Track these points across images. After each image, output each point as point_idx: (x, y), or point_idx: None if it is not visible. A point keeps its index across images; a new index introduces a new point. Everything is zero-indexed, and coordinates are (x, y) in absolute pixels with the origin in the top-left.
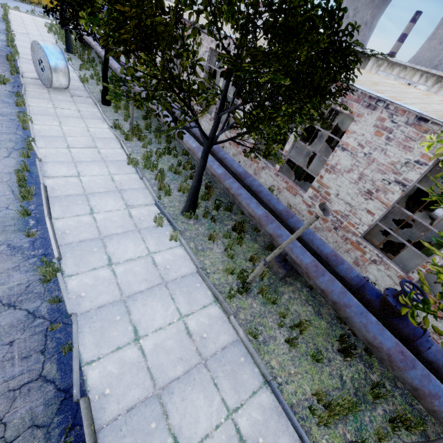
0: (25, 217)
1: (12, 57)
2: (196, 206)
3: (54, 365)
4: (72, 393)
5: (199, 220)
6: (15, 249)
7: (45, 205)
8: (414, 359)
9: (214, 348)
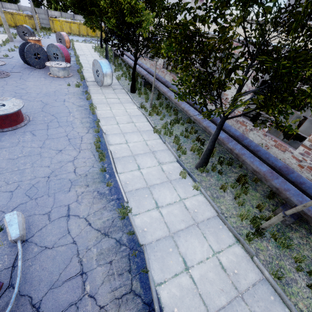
0: (103, 172)
1: (80, 70)
2: (208, 163)
3: (138, 282)
4: (153, 307)
5: (209, 173)
6: (102, 194)
7: (113, 164)
8: None
9: (246, 284)
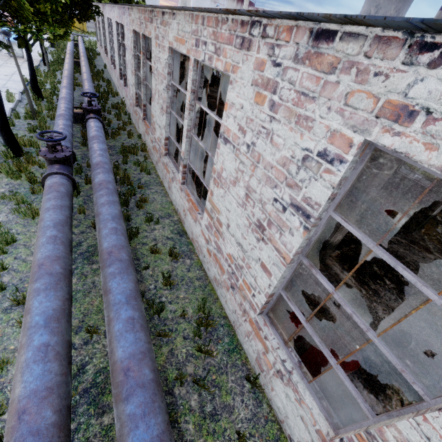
0: None
1: None
2: (40, 92)
3: None
4: None
5: (43, 102)
6: None
7: None
8: (64, 117)
9: None
